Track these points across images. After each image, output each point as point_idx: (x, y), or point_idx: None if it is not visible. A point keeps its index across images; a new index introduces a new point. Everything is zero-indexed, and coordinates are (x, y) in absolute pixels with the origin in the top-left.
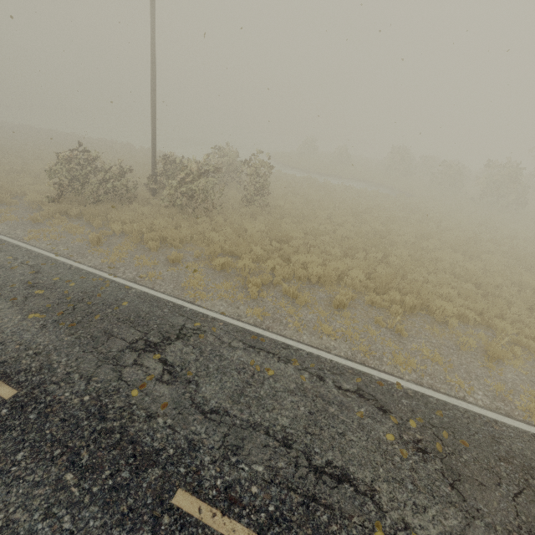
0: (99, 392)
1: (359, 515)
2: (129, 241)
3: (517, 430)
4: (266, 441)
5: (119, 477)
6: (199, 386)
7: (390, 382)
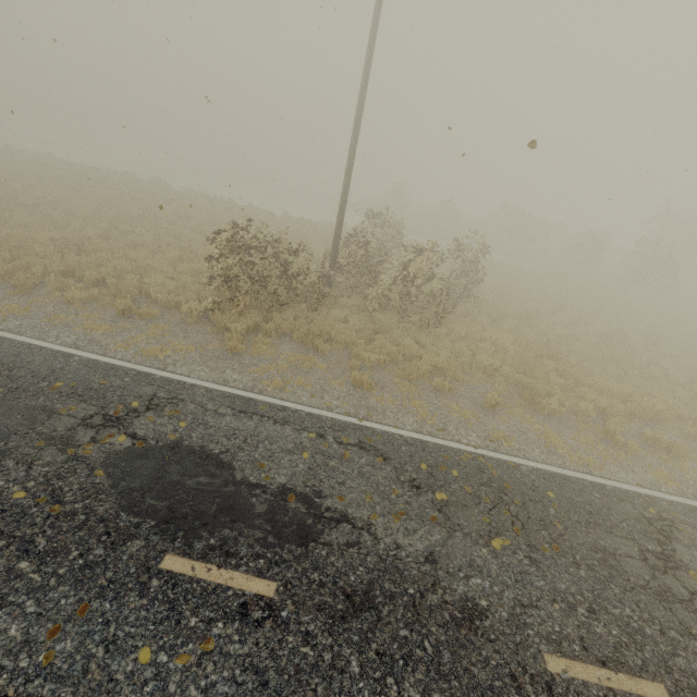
0: None
1: None
2: (401, 377)
3: None
4: None
5: None
6: None
7: None
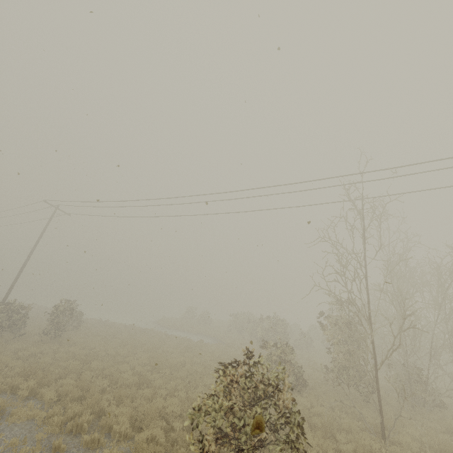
0: None
1: None
2: None
3: None
4: None
5: None
6: None
7: None
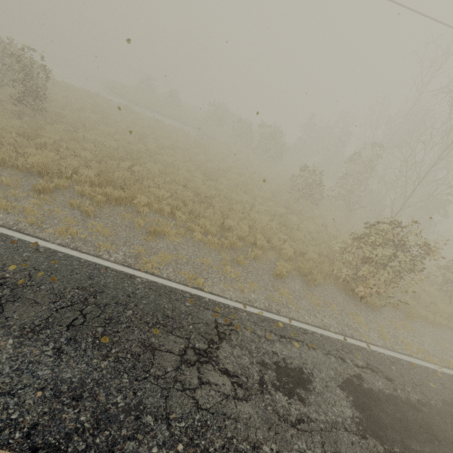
0: None
1: None
2: None
3: (120, 272)
4: None
5: None
6: None
7: (29, 242)
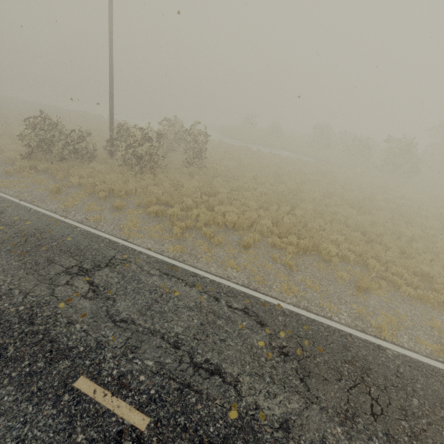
0: (32, 304)
1: (221, 398)
2: (84, 191)
3: (366, 341)
4: (160, 344)
5: (35, 366)
6: (115, 302)
7: (273, 304)
